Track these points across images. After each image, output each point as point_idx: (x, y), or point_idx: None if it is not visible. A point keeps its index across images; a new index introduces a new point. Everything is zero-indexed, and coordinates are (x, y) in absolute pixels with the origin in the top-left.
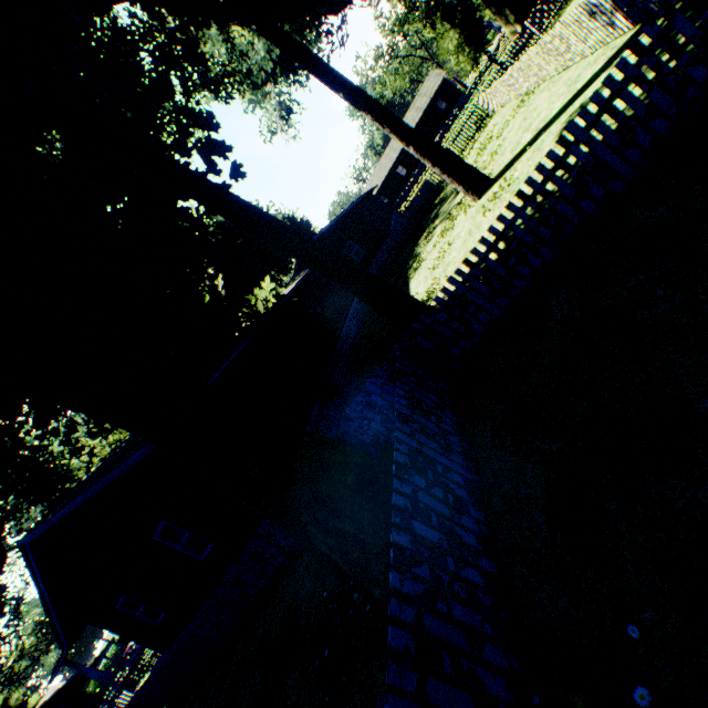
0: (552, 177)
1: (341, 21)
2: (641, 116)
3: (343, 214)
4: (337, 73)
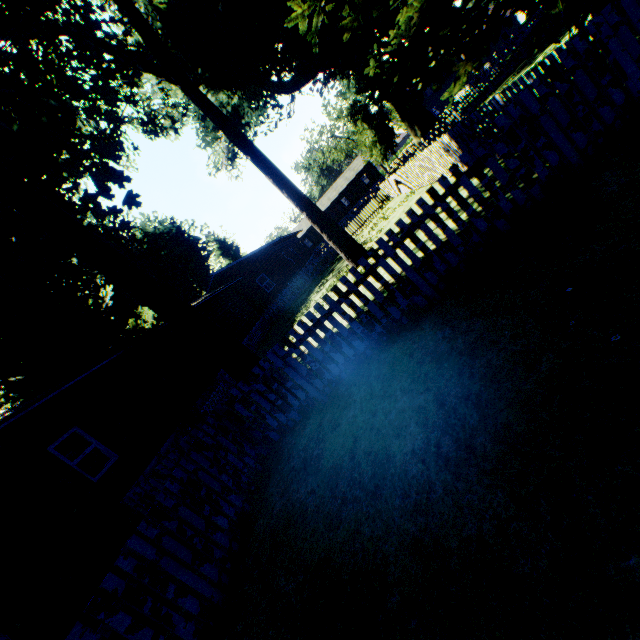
0: (364, 281)
1: (291, 100)
2: (437, 247)
3: (260, 249)
4: (249, 140)
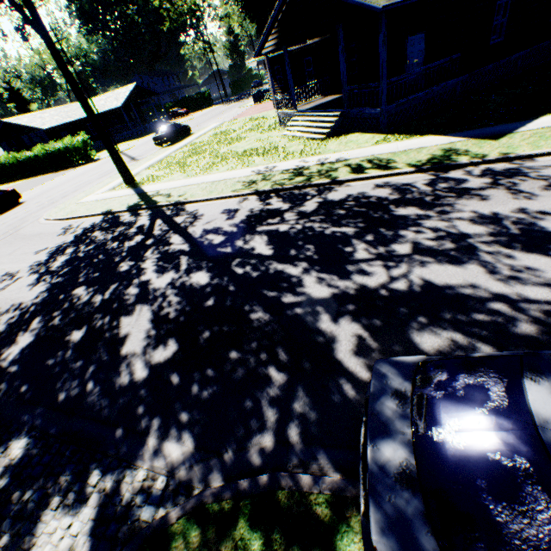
0: None
1: None
2: None
3: None
4: None
